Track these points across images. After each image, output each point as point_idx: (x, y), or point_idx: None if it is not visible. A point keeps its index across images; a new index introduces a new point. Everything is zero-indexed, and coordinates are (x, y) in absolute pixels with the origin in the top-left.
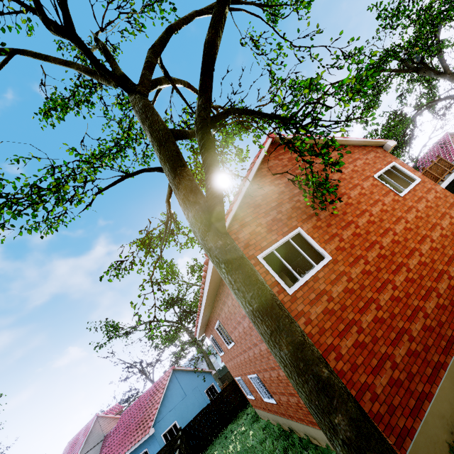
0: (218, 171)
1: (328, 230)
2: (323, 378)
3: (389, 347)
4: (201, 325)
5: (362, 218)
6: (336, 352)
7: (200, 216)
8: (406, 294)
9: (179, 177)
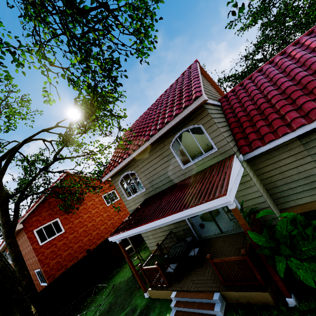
0: (18, 218)
1: (69, 219)
2: (25, 274)
3: (67, 262)
4: (3, 247)
5: (86, 215)
6: (48, 265)
7: (6, 231)
8: (85, 244)
9: (3, 218)
